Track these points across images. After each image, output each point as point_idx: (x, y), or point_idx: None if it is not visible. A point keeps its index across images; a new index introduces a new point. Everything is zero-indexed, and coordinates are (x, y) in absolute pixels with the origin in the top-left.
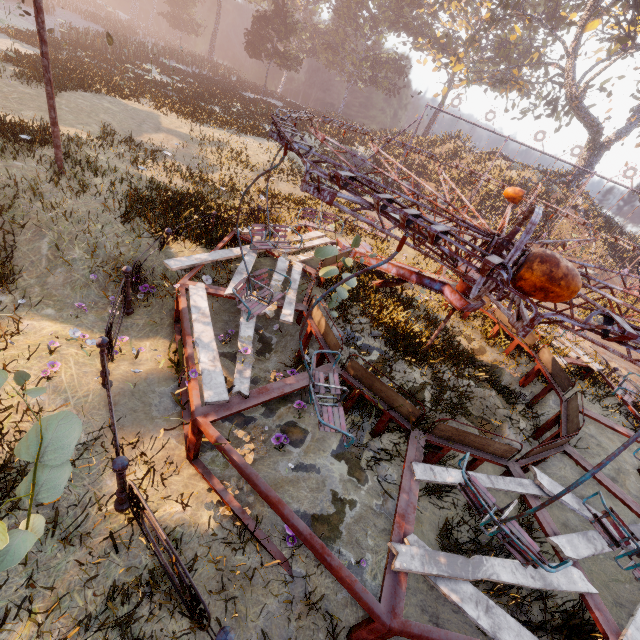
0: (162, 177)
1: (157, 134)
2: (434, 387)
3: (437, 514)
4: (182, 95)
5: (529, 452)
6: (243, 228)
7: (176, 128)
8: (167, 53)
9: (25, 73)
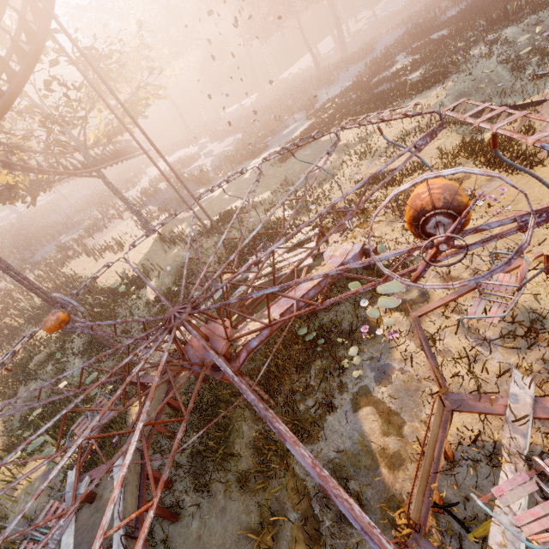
0: (276, 213)
1: (321, 160)
2: (250, 444)
3: (160, 521)
4: (395, 79)
5: (126, 535)
6: (248, 259)
7: (341, 142)
8: (455, 0)
9: (278, 159)
